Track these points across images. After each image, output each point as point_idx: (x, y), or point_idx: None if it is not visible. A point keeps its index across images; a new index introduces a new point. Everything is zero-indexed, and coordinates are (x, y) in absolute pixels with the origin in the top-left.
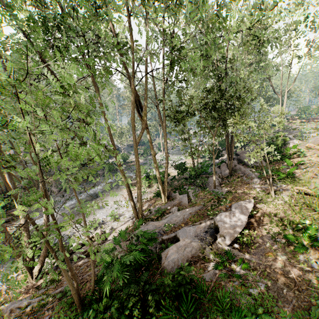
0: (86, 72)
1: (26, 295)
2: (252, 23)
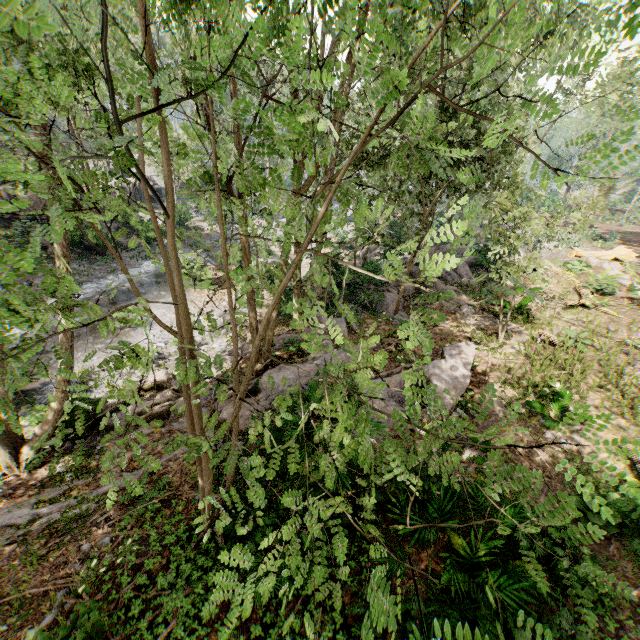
0: None
1: (13, 502)
2: None
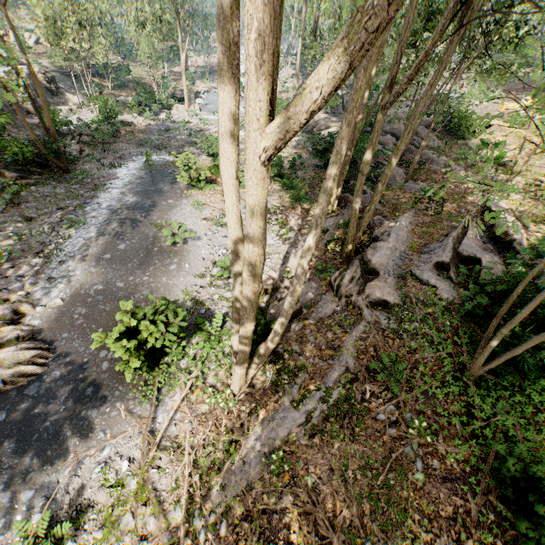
0: None
1: (266, 411)
2: None
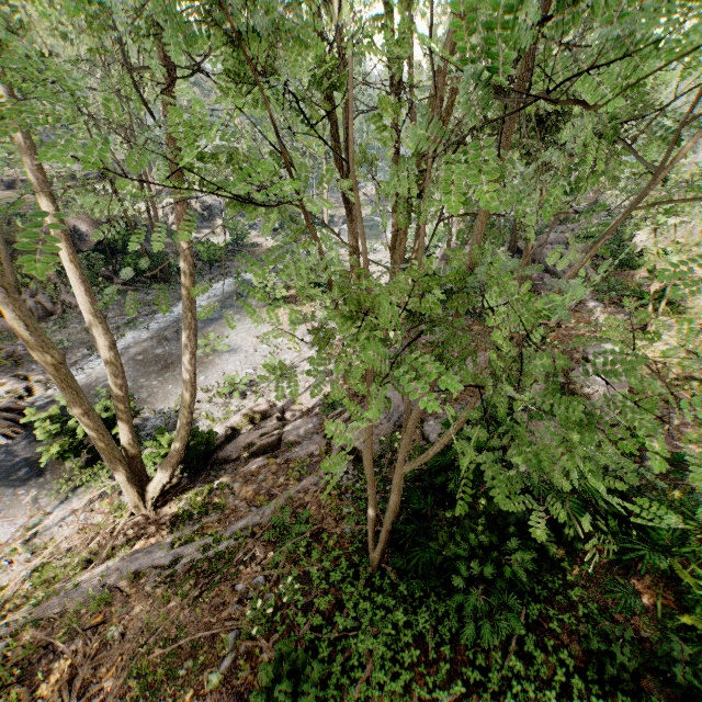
0: None
1: (147, 542)
2: None
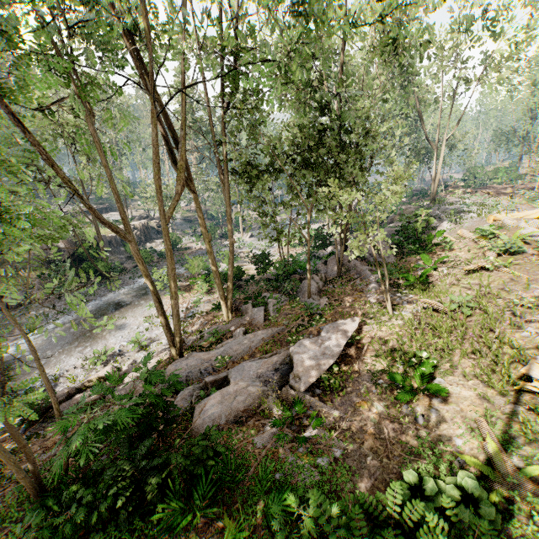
0: (46, 79)
1: None
2: (385, 11)
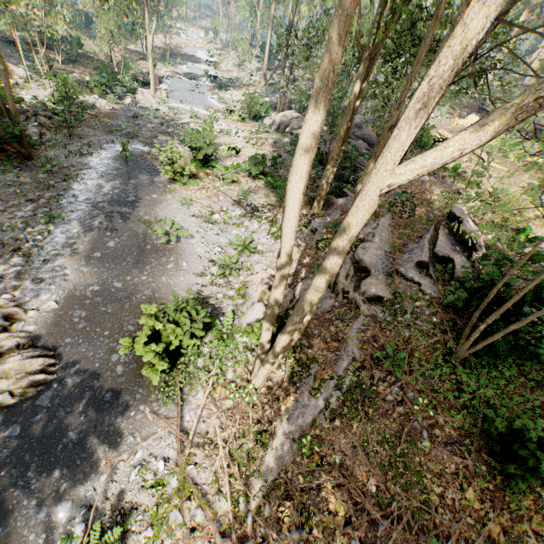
0: None
1: (287, 401)
2: None
